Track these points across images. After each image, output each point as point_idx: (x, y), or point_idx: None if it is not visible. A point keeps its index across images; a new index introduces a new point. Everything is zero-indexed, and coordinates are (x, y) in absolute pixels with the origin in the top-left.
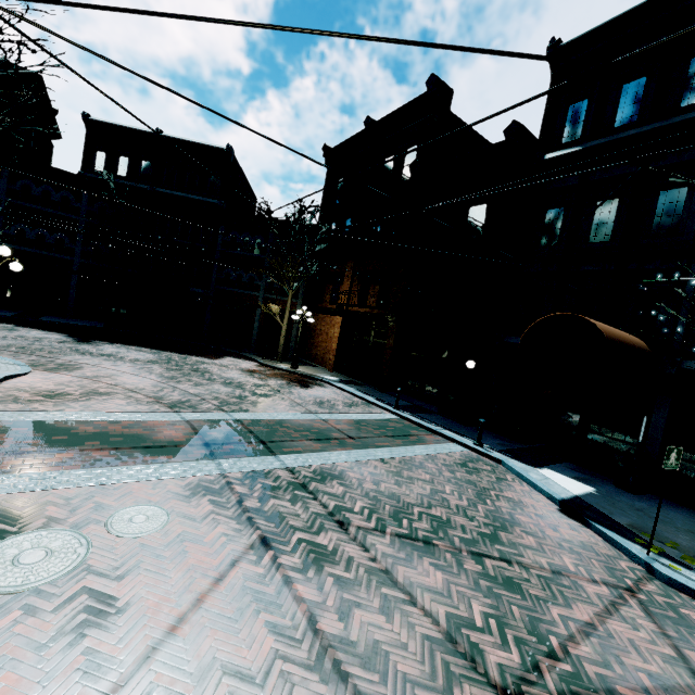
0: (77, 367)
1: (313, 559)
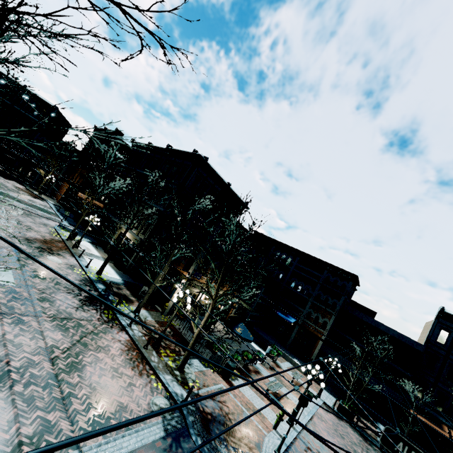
0: None
1: None
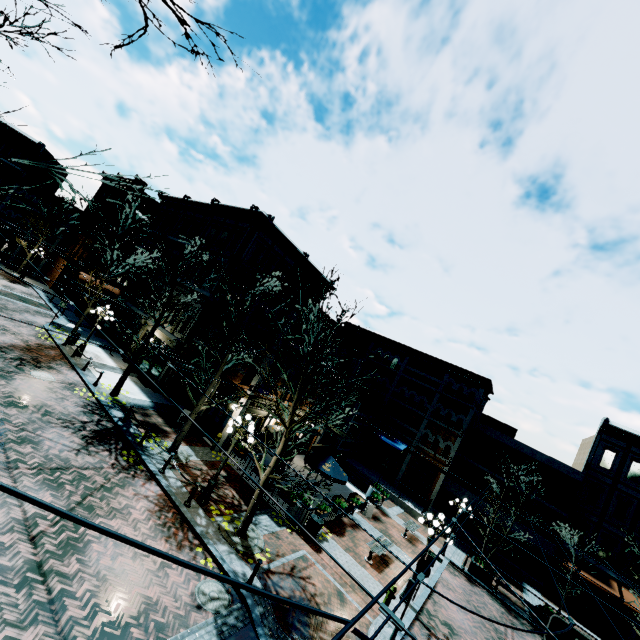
0: None
1: None
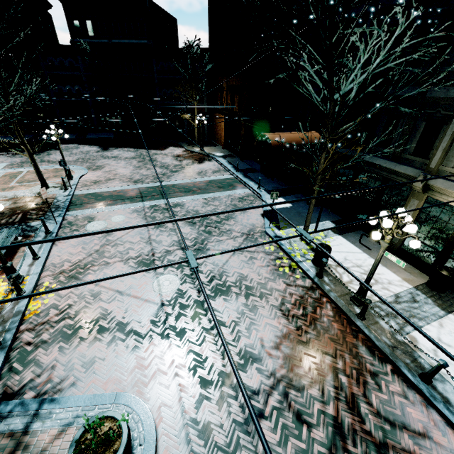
0: (103, 167)
1: (157, 227)
